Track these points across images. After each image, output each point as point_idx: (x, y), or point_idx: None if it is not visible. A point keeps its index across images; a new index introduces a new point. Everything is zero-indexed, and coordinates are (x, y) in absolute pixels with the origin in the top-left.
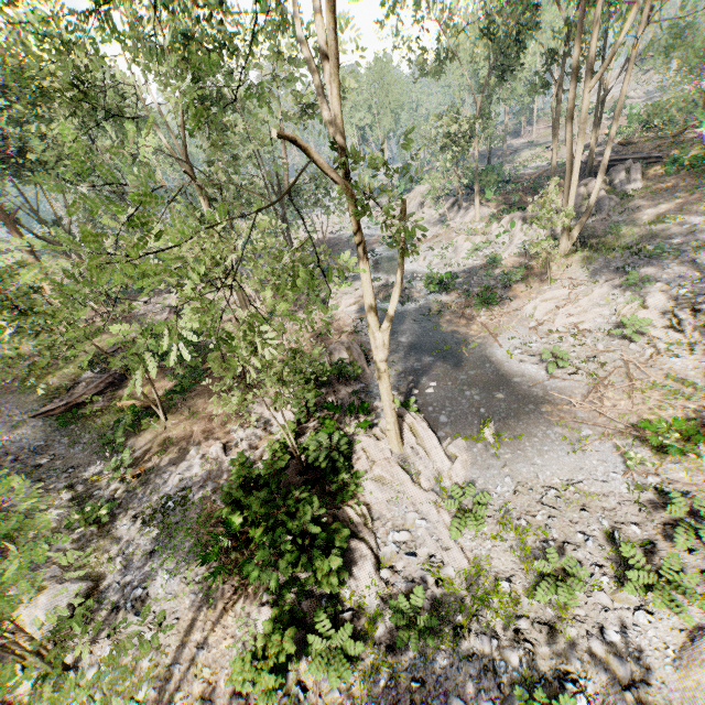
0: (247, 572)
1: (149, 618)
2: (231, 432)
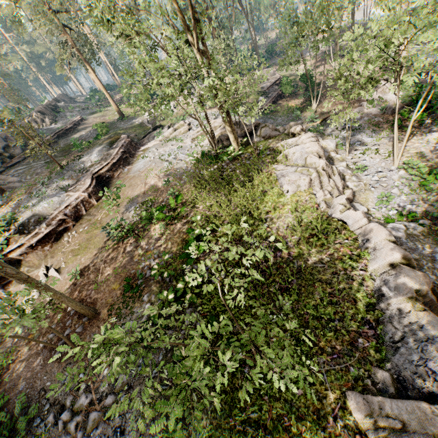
0: (437, 112)
1: (370, 146)
2: (360, 105)
